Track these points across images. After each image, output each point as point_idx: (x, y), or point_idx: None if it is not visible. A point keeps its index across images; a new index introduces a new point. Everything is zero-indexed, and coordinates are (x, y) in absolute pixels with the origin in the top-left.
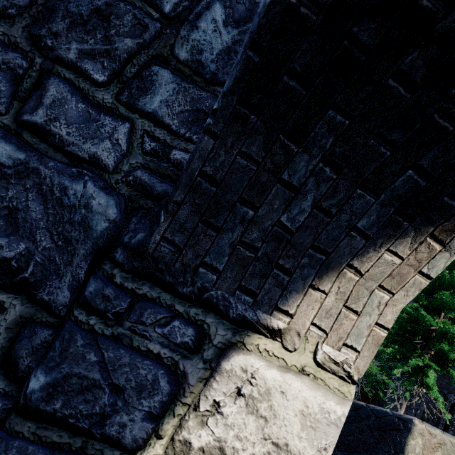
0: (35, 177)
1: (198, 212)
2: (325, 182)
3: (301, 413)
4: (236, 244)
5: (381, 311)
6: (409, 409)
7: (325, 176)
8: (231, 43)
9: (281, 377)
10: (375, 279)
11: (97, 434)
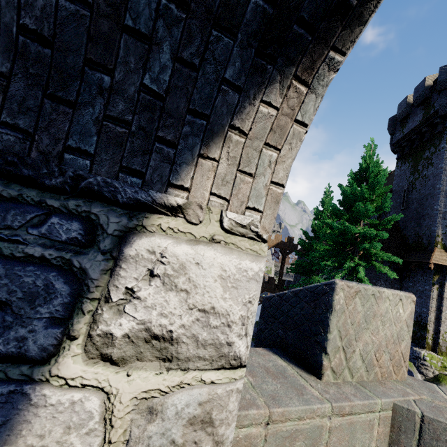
0: None
1: (39, 86)
2: (176, 24)
3: (220, 278)
4: (102, 120)
5: (273, 170)
6: None
7: (173, 17)
8: None
9: (192, 251)
10: (260, 137)
11: None
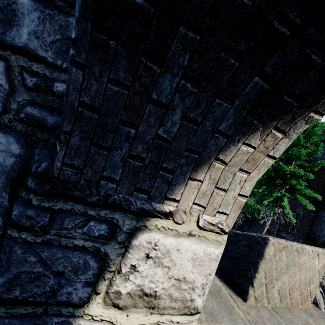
0: None
1: (88, 138)
2: (189, 96)
3: (191, 259)
4: (126, 158)
5: (242, 186)
6: (273, 221)
7: (188, 91)
8: None
9: (175, 241)
10: (236, 165)
11: (53, 302)
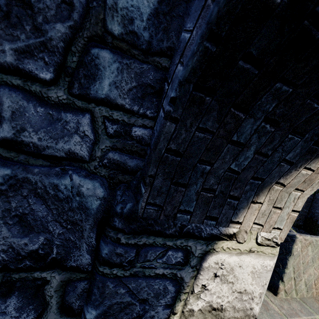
0: (28, 185)
1: (169, 178)
2: (265, 135)
3: (251, 272)
4: (200, 192)
5: (295, 203)
6: None
7: (265, 131)
8: (157, 3)
9: (238, 259)
10: (293, 186)
11: None
